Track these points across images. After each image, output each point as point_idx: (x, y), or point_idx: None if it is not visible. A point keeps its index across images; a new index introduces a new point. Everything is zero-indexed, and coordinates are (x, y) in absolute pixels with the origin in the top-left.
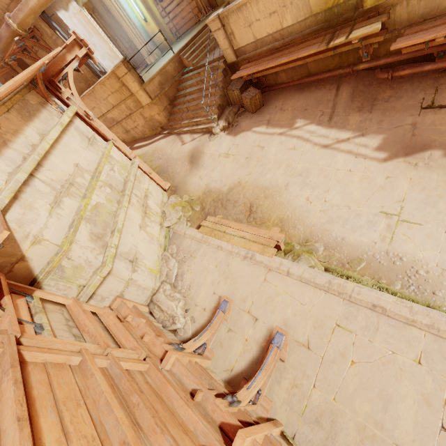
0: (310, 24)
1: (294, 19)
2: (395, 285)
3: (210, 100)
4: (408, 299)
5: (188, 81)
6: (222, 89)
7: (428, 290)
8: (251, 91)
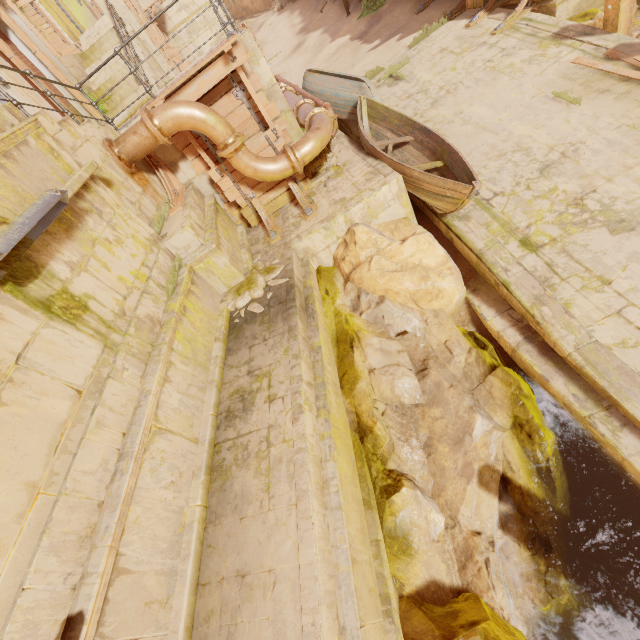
0: None
1: None
2: None
3: None
4: None
5: None
6: None
7: None
8: None
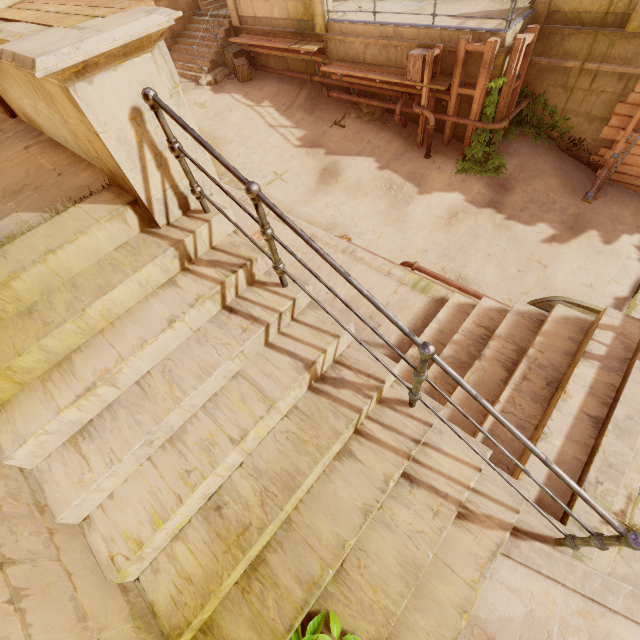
0: (289, 25)
1: (280, 15)
2: None
3: (207, 51)
4: None
5: (197, 24)
6: (221, 47)
7: None
8: (242, 60)
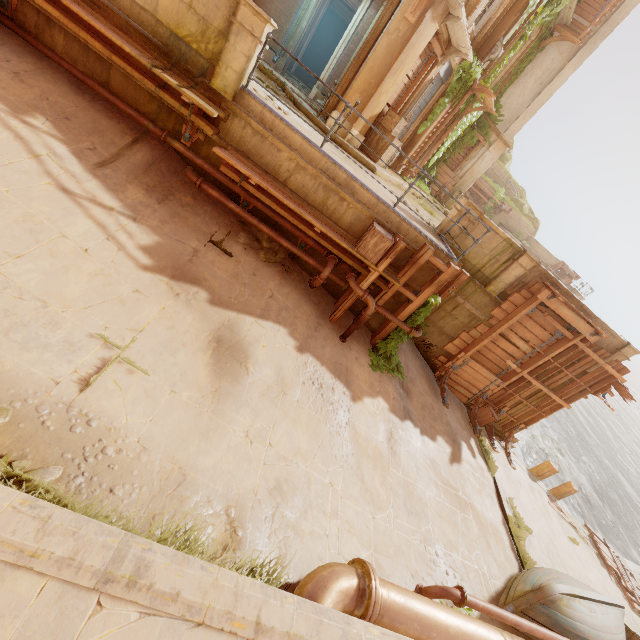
0: (146, 23)
1: None
2: (48, 473)
3: None
4: (59, 504)
5: None
6: None
7: (105, 485)
8: None
